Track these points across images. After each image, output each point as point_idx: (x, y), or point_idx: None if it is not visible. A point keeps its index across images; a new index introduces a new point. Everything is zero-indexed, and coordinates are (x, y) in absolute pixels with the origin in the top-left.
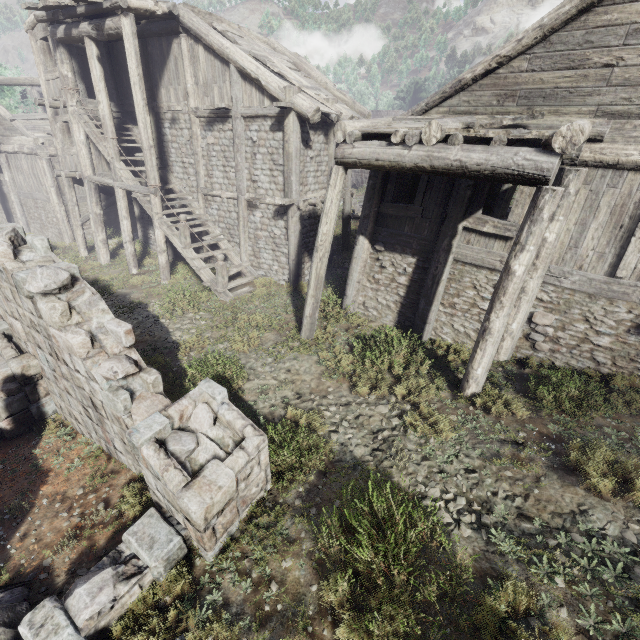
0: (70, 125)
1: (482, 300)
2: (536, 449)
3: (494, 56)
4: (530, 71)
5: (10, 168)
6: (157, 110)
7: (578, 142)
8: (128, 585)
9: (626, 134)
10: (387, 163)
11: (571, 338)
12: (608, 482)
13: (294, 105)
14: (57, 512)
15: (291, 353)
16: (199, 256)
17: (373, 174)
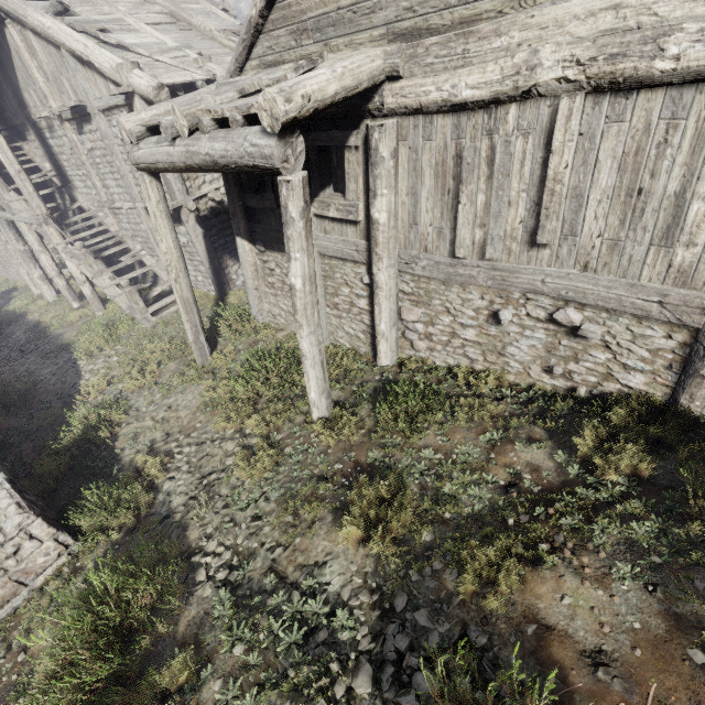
0: None
1: (357, 298)
2: (332, 486)
3: None
4: None
5: None
6: (32, 119)
7: (278, 116)
8: None
9: (421, 62)
10: (166, 165)
11: (441, 333)
12: (355, 529)
13: (133, 87)
14: None
15: (182, 385)
16: (112, 283)
17: None
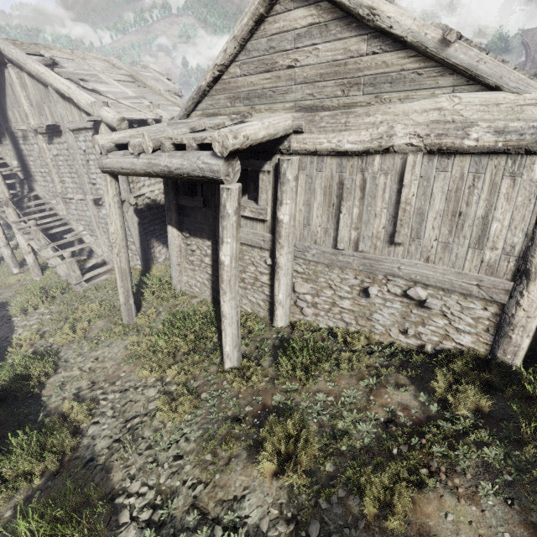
0: None
1: (260, 274)
2: (245, 426)
3: (214, 65)
4: (243, 76)
5: None
6: (10, 130)
7: (228, 146)
8: None
9: (317, 125)
10: (129, 170)
11: (324, 303)
12: (270, 463)
13: (101, 117)
14: None
15: (109, 339)
16: (55, 254)
17: None
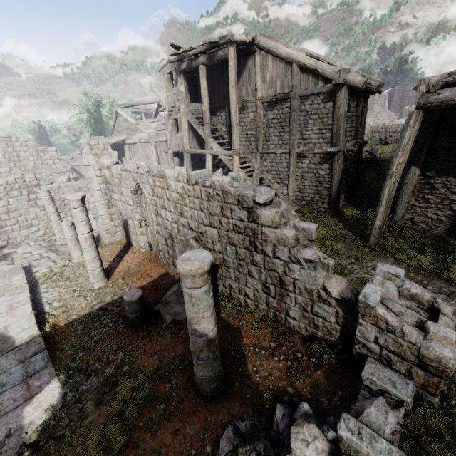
0: (178, 120)
1: None
2: None
3: None
4: None
5: (130, 153)
6: None
7: None
8: (400, 413)
9: None
10: None
11: None
12: None
13: (346, 81)
14: (265, 357)
15: (367, 256)
16: None
17: (428, 117)
